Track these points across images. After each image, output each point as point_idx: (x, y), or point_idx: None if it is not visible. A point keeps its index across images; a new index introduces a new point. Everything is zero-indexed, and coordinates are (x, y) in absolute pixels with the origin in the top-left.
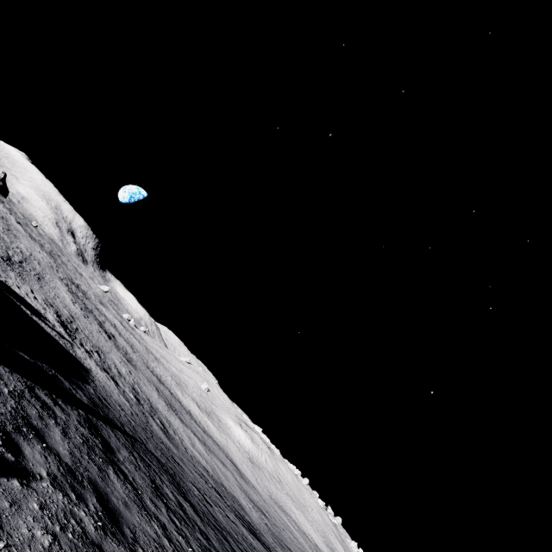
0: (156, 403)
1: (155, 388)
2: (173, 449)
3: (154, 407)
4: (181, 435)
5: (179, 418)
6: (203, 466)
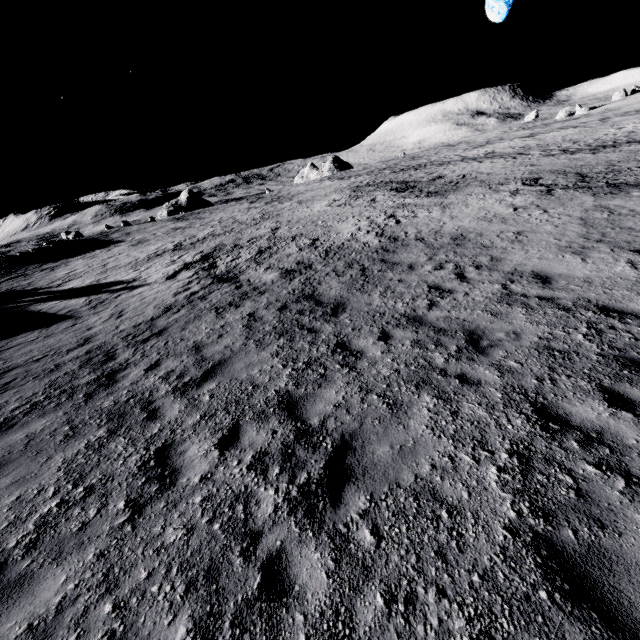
0: (447, 224)
1: (523, 183)
2: (182, 369)
3: (404, 243)
4: (507, 250)
5: (609, 189)
6: (589, 301)
